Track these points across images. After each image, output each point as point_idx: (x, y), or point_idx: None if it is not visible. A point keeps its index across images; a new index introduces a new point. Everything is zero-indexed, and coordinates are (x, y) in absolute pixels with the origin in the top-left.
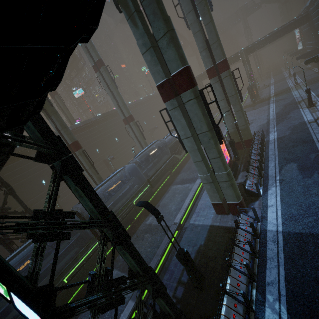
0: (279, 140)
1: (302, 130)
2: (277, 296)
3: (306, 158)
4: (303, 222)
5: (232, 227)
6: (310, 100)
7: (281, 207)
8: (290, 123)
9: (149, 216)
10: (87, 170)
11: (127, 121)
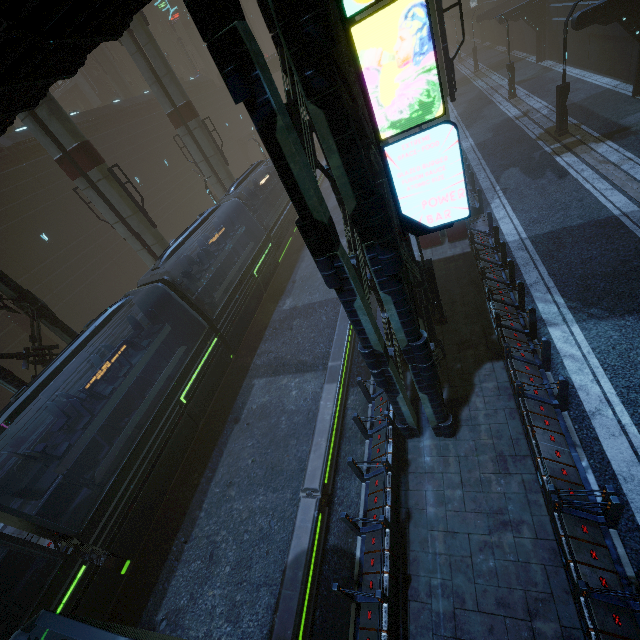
0: (480, 147)
1: (511, 129)
2: (546, 290)
3: (529, 158)
4: (550, 221)
5: (456, 255)
6: (513, 85)
7: (517, 216)
8: (488, 123)
9: (284, 299)
10: (125, 221)
11: (182, 119)
